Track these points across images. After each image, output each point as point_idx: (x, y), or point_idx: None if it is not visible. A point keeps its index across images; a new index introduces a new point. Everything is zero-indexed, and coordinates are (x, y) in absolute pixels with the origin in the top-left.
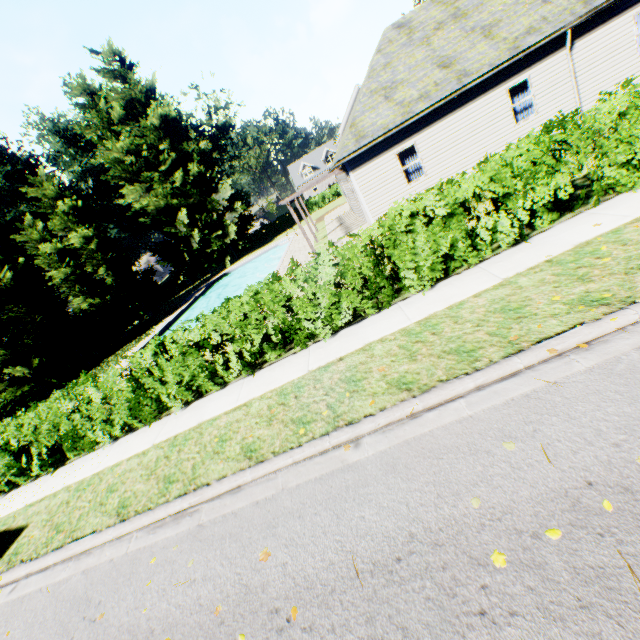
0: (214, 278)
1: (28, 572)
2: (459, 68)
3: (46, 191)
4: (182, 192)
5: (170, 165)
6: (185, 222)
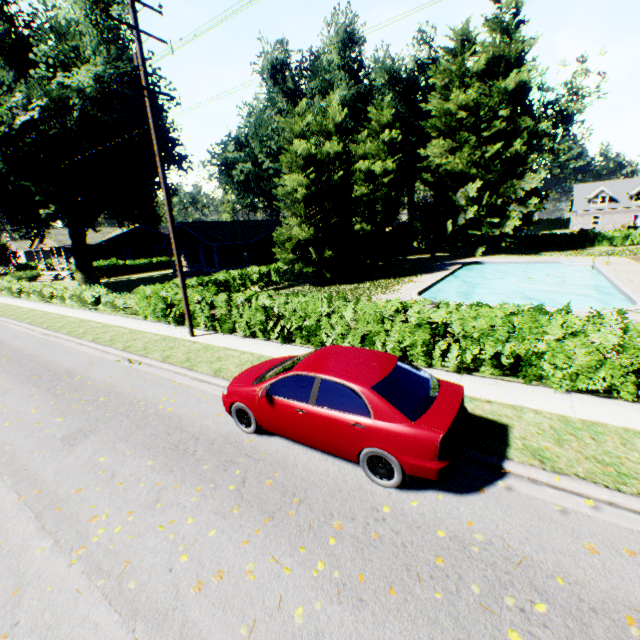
0: (462, 260)
1: (611, 500)
2: None
3: (382, 117)
4: (483, 165)
5: (490, 134)
6: (469, 194)
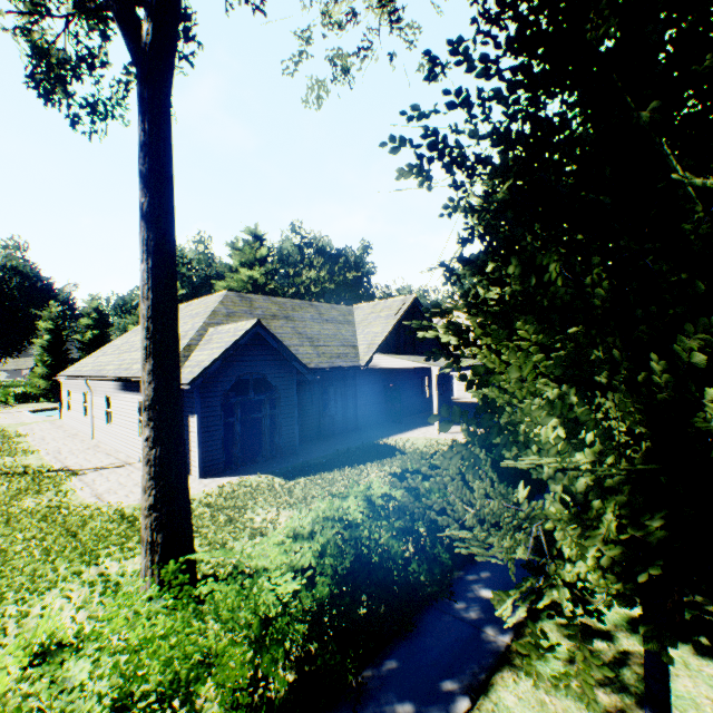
0: None
1: None
2: (91, 364)
3: None
4: None
5: None
6: None
